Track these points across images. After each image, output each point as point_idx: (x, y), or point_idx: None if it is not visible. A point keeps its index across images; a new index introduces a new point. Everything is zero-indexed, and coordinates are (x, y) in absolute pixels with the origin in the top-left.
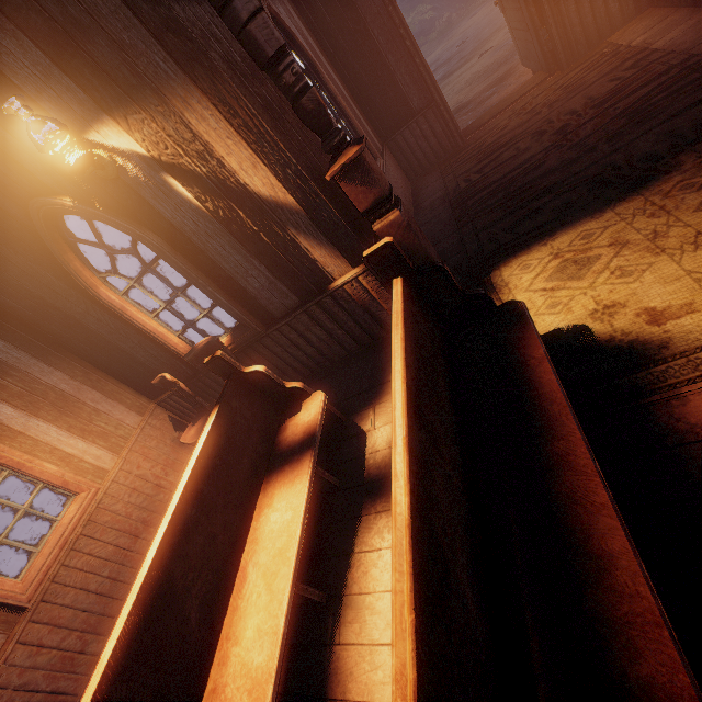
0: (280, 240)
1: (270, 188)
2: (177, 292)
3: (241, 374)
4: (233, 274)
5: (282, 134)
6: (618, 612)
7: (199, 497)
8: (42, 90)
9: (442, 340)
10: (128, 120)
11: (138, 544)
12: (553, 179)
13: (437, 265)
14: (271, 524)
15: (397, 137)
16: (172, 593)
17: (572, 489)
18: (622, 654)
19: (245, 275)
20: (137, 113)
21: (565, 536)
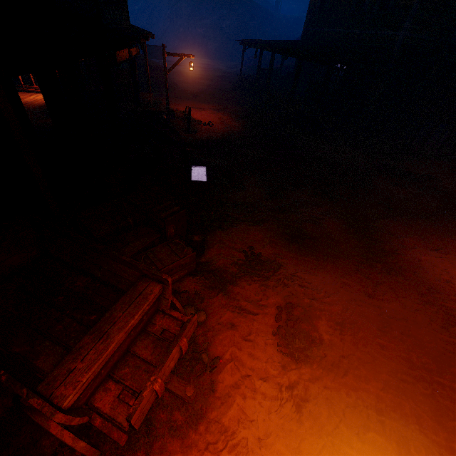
0: None
1: None
2: None
3: None
4: None
5: None
6: None
7: None
8: None
9: None
10: None
11: None
12: None
13: None
14: None
15: None
16: None
17: None
18: None
19: None
20: None
21: None
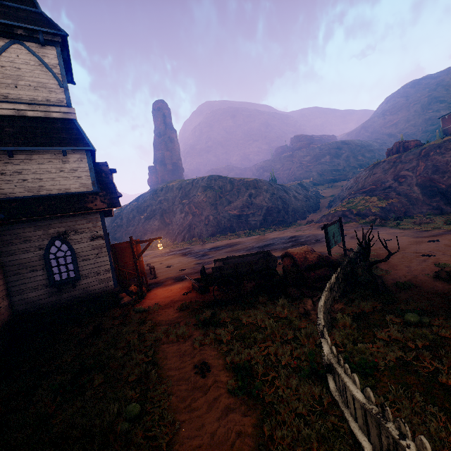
0: None
1: None
2: None
3: None
4: None
5: None
6: None
7: None
8: None
9: None
10: None
11: None
12: None
13: None
14: None
15: None
16: None
17: None
18: None
19: None
20: None
21: None
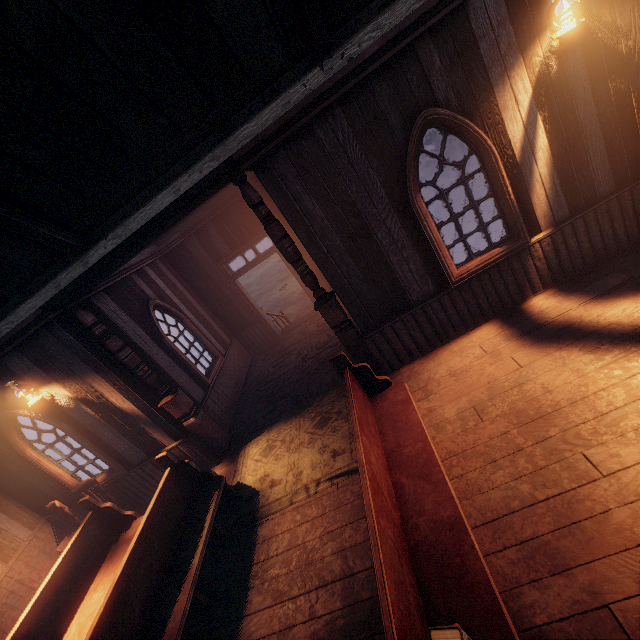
0: (136, 429)
1: (131, 409)
2: (75, 451)
3: (99, 508)
4: (110, 443)
5: (140, 387)
6: (178, 608)
7: (55, 585)
8: (26, 372)
9: (189, 494)
10: (65, 383)
11: (4, 639)
12: (288, 390)
13: (186, 462)
14: (92, 600)
15: (242, 334)
16: (28, 639)
17: (190, 567)
18: (172, 621)
19: (116, 444)
20: (70, 382)
21: (180, 585)
